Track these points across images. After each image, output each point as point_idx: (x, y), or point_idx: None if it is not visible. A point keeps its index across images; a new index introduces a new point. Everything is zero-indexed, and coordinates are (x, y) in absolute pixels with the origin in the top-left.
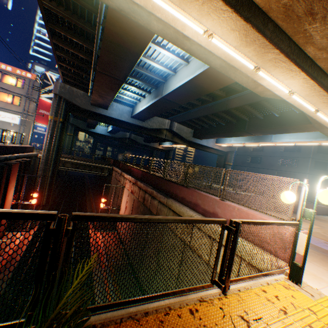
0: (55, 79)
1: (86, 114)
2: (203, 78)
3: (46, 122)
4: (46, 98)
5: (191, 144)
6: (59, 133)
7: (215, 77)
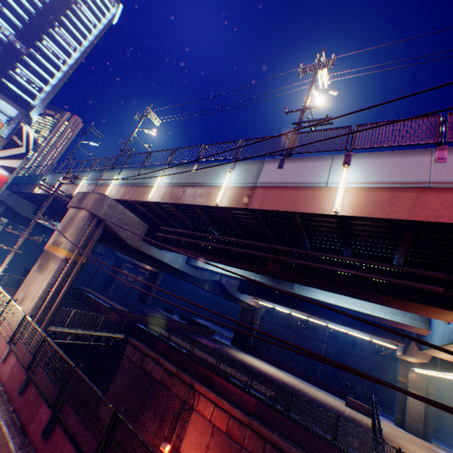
0: (34, 137)
1: (122, 247)
2: (377, 317)
3: None
4: (1, 166)
5: (229, 296)
6: (71, 284)
7: (391, 322)
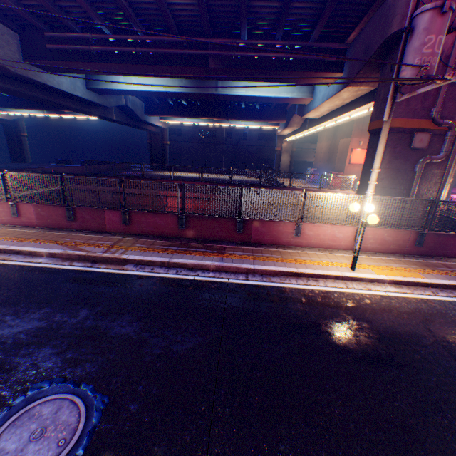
0: None
1: None
2: (282, 99)
3: None
4: None
5: (138, 123)
6: None
7: (289, 101)
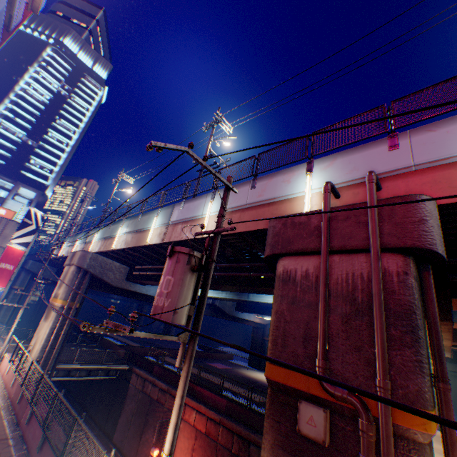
0: (41, 215)
1: (112, 289)
2: None
3: (3, 281)
4: (19, 243)
5: (230, 317)
6: (69, 326)
7: None
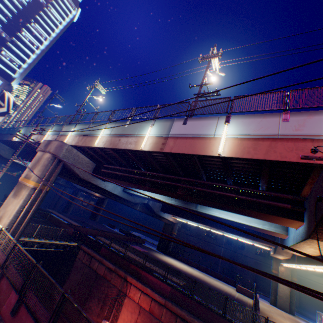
0: (13, 100)
1: (76, 179)
2: (253, 227)
3: None
4: None
5: (155, 215)
6: (37, 206)
7: (262, 230)
